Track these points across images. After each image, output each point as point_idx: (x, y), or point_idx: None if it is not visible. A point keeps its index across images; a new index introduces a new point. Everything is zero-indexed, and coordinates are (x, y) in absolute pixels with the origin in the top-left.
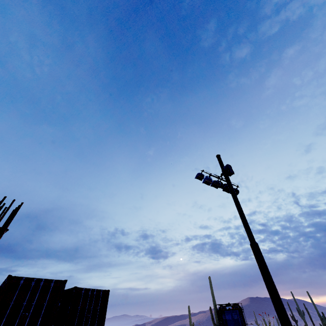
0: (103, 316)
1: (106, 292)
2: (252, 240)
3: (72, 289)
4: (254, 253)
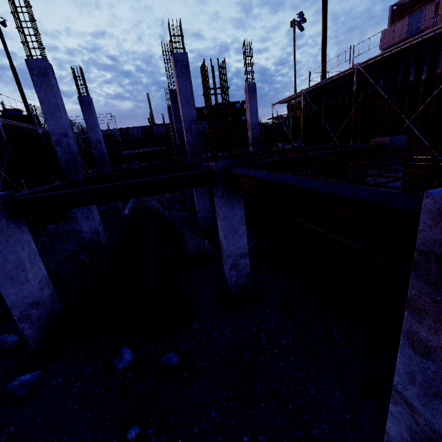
0: None
1: None
2: (12, 64)
3: None
4: (12, 71)
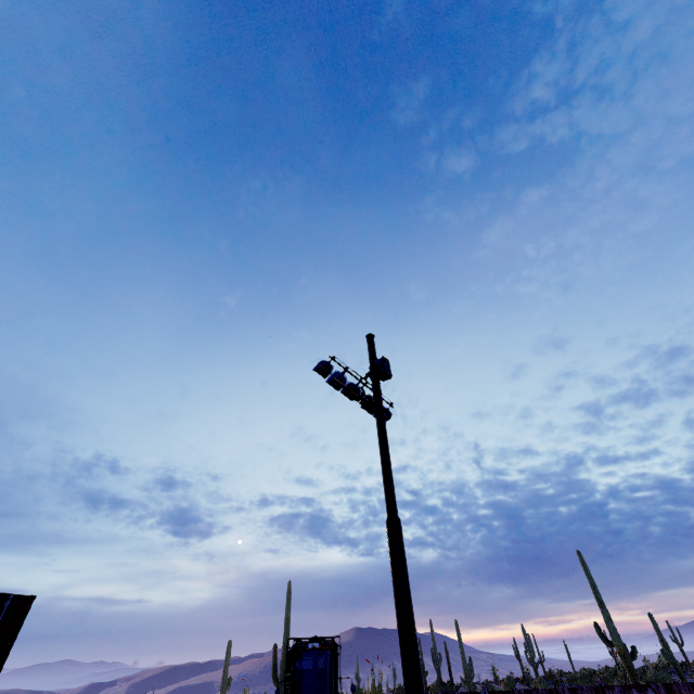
0: None
1: (24, 602)
2: (393, 512)
3: None
4: (390, 538)
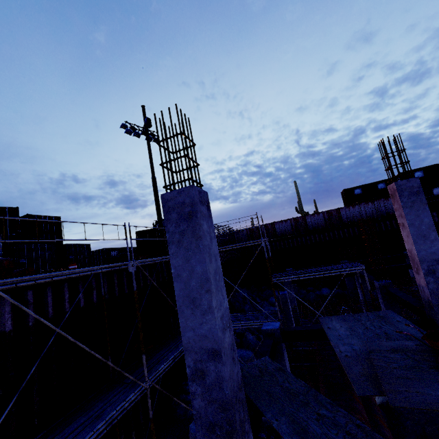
0: (60, 231)
1: (58, 218)
2: (153, 175)
3: (25, 216)
4: (152, 183)
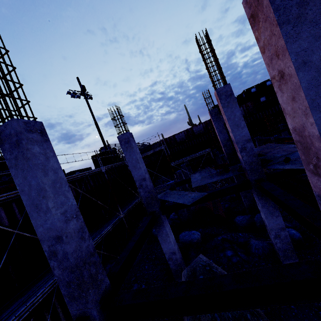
0: None
1: None
2: (95, 121)
3: None
4: (95, 125)
